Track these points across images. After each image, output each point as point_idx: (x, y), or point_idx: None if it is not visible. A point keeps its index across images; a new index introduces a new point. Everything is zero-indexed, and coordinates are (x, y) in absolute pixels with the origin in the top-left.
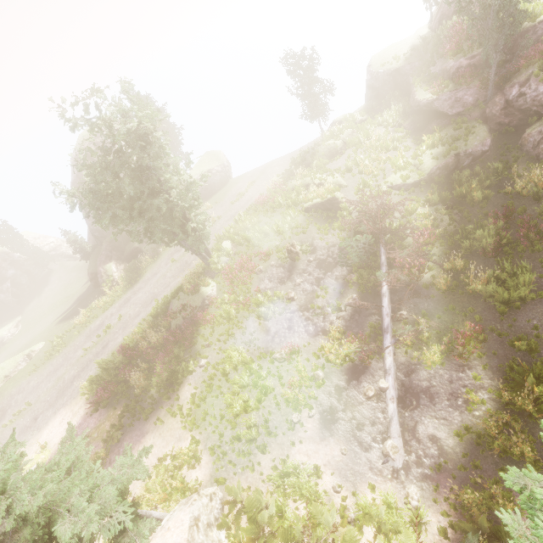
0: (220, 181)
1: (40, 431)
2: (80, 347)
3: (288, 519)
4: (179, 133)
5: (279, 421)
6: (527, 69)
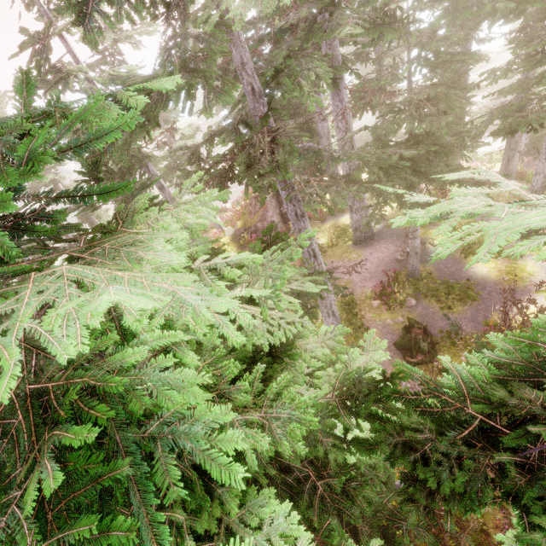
0: None
1: None
2: None
3: None
4: None
5: None
6: None
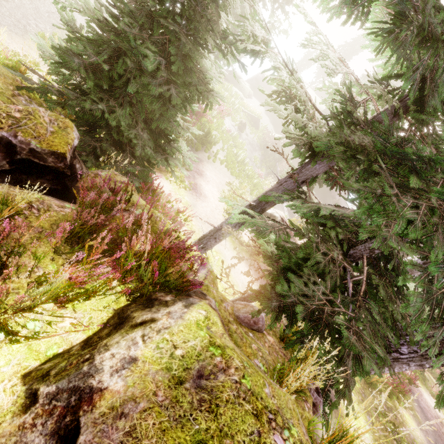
0: None
1: None
2: None
3: None
4: None
5: None
6: None
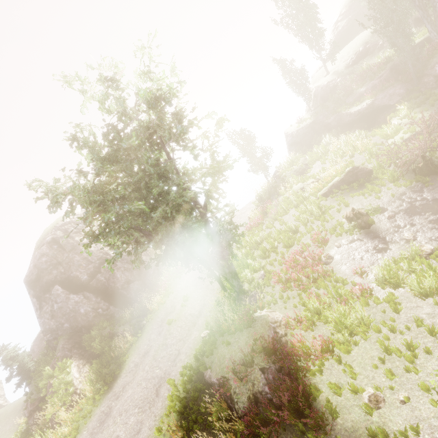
0: None
1: None
2: None
3: None
4: None
5: None
6: (433, 58)
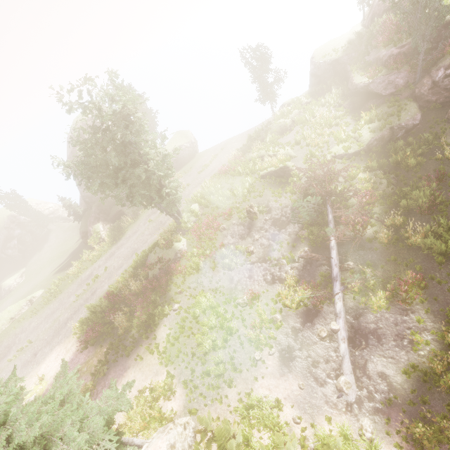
0: (188, 155)
1: (39, 365)
2: (72, 294)
3: (254, 448)
4: (155, 116)
5: (243, 358)
6: None
